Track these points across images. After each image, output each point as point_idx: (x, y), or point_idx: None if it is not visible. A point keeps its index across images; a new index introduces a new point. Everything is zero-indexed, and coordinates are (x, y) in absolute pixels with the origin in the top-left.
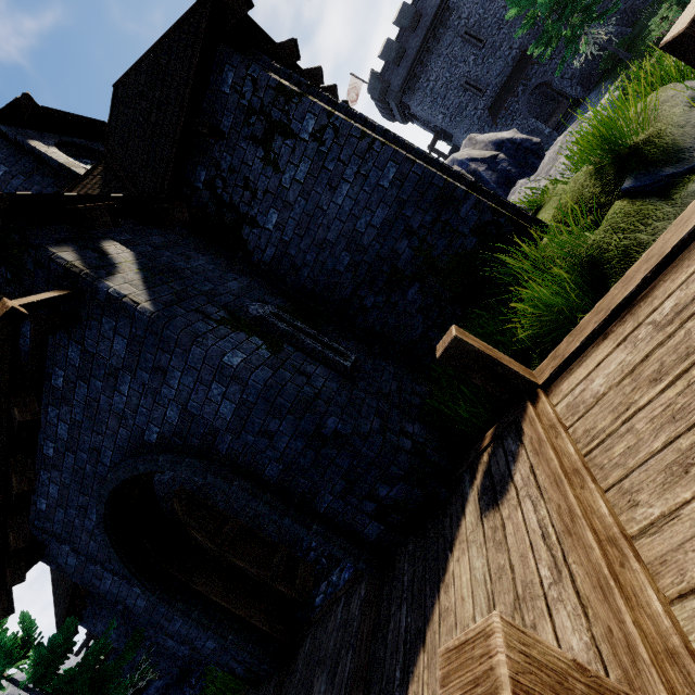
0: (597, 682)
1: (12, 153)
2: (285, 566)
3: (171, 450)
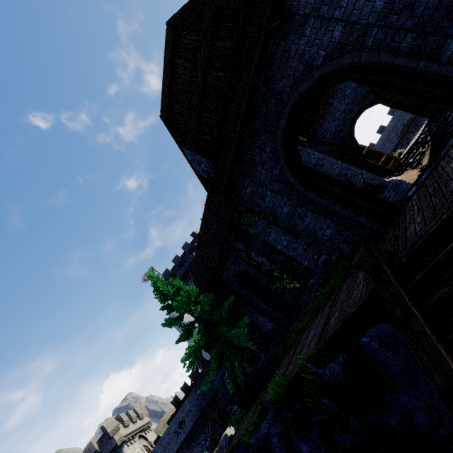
0: None
1: None
2: None
3: (332, 60)
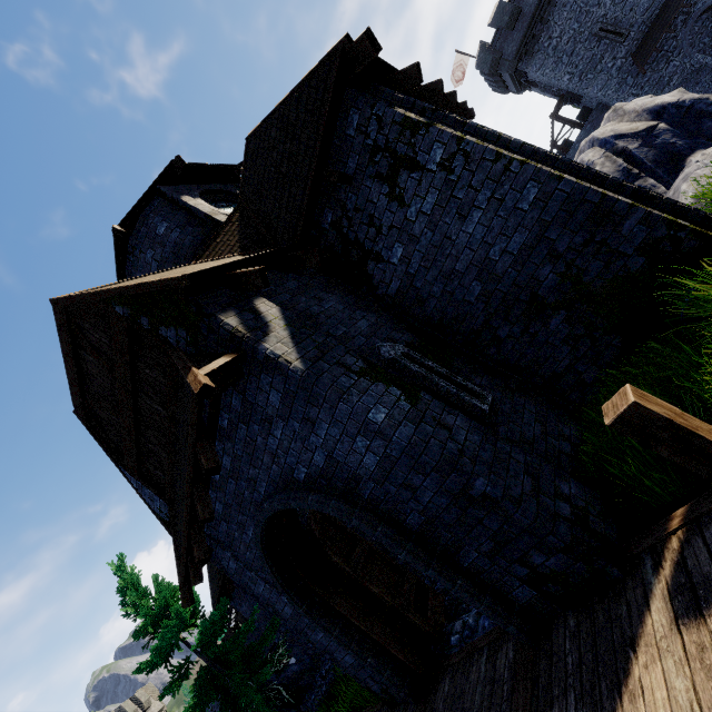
0: None
1: (170, 210)
2: (414, 594)
3: (317, 489)
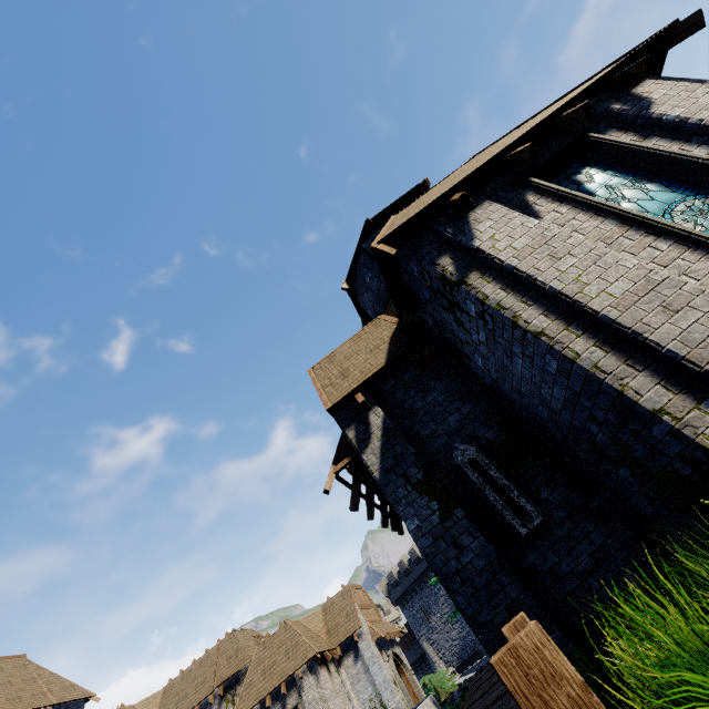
0: None
1: (370, 262)
2: None
3: None
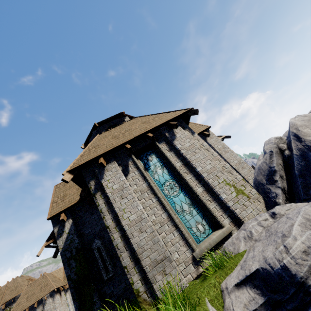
0: None
1: None
2: None
3: None
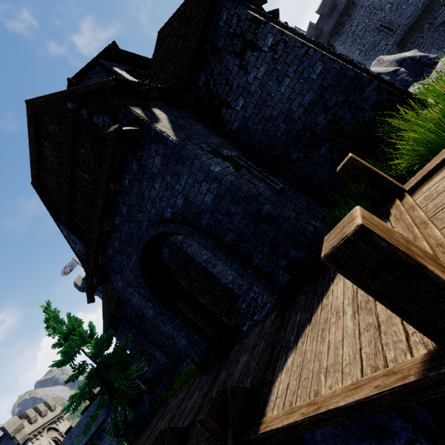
0: (409, 240)
1: (105, 75)
2: (226, 311)
3: (176, 221)
